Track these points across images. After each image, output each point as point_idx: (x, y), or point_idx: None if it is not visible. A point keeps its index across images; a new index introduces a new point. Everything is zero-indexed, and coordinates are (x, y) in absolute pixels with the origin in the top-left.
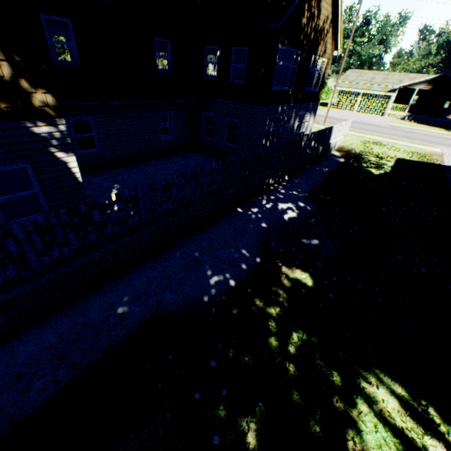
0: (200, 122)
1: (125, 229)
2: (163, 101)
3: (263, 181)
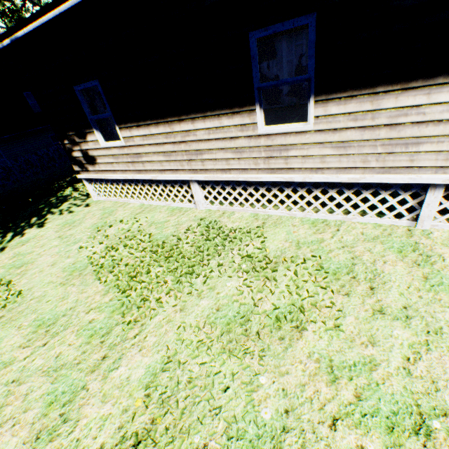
0: None
1: (10, 182)
2: (42, 127)
3: None
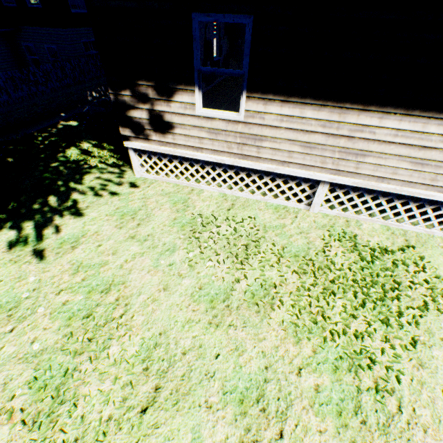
0: (24, 54)
1: None
2: None
3: (84, 93)
